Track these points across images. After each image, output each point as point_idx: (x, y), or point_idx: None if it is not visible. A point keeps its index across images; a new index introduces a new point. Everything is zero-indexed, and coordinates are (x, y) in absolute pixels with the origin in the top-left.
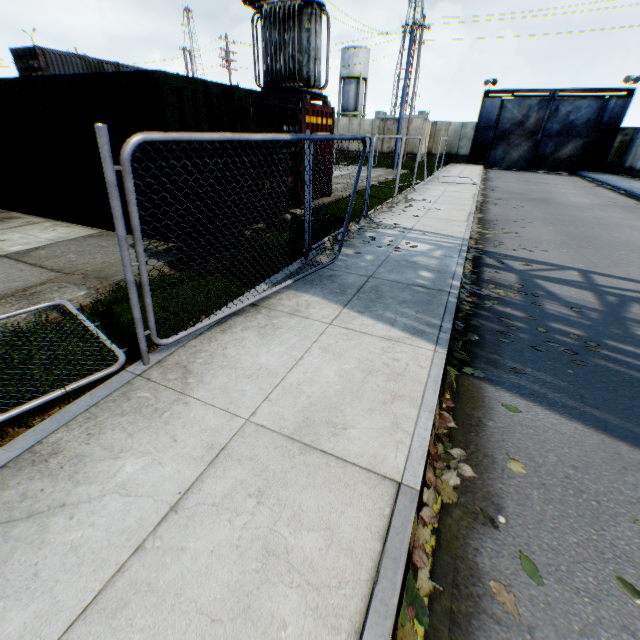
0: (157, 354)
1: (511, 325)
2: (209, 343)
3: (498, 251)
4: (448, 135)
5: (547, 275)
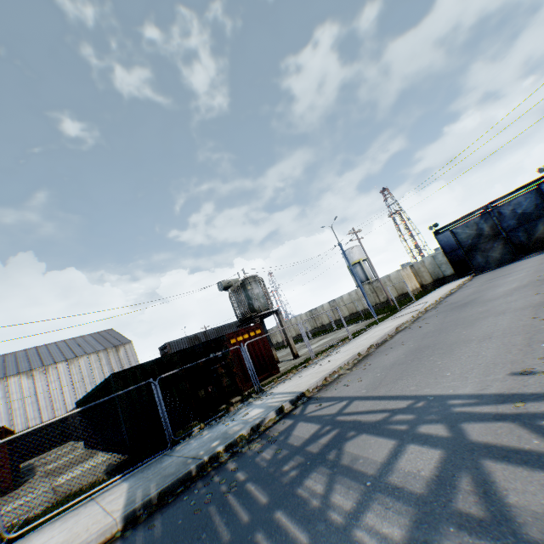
0: (12, 543)
1: (211, 480)
2: (38, 532)
3: (320, 395)
4: (427, 268)
5: (317, 413)
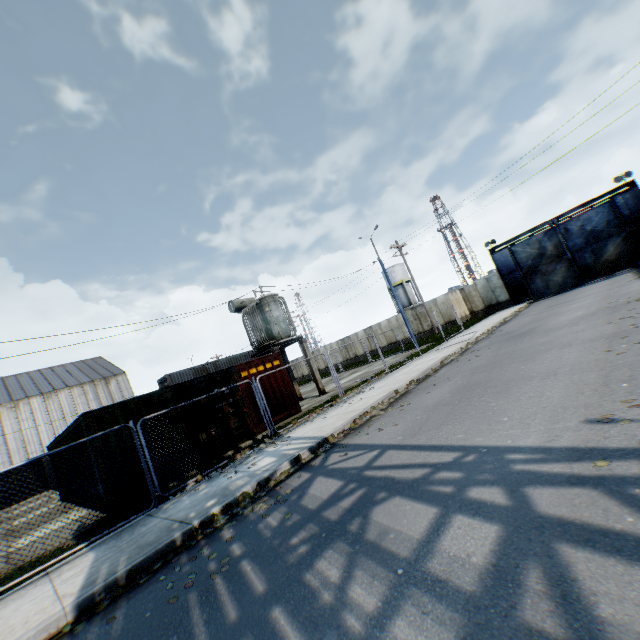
0: None
1: (198, 554)
2: None
3: (347, 441)
4: (479, 292)
5: (340, 466)
